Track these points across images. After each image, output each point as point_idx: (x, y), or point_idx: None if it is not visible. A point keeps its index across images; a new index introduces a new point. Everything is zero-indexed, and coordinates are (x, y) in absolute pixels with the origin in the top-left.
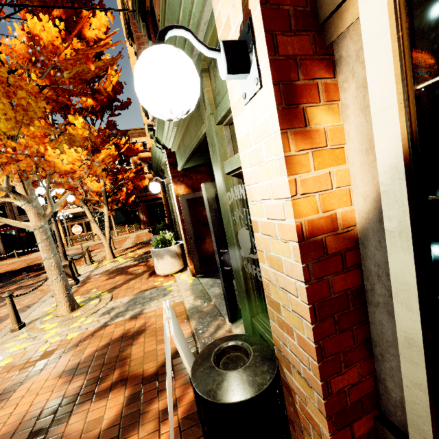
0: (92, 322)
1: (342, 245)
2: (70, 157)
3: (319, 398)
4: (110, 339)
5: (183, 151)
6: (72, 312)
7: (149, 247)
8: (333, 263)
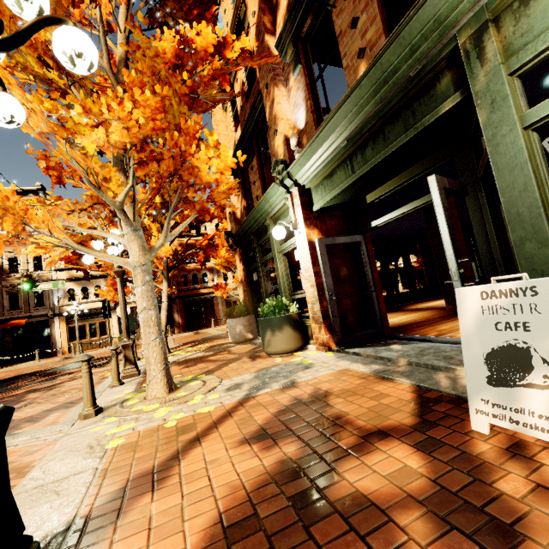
0: (221, 396)
1: None
2: (222, 163)
3: None
4: (279, 407)
5: (344, 174)
6: (170, 393)
7: (212, 342)
8: None
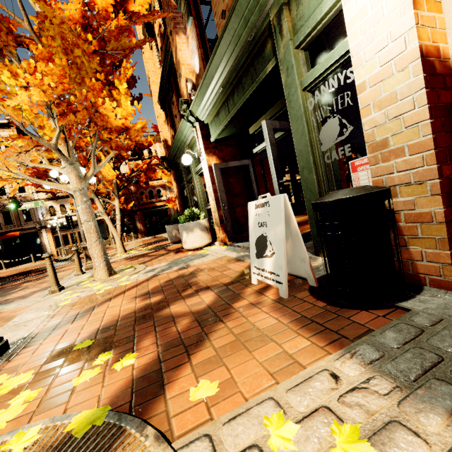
0: (139, 276)
1: (443, 70)
2: (124, 111)
3: (433, 182)
4: (168, 279)
5: (225, 113)
6: (110, 276)
7: (159, 243)
8: (439, 80)
